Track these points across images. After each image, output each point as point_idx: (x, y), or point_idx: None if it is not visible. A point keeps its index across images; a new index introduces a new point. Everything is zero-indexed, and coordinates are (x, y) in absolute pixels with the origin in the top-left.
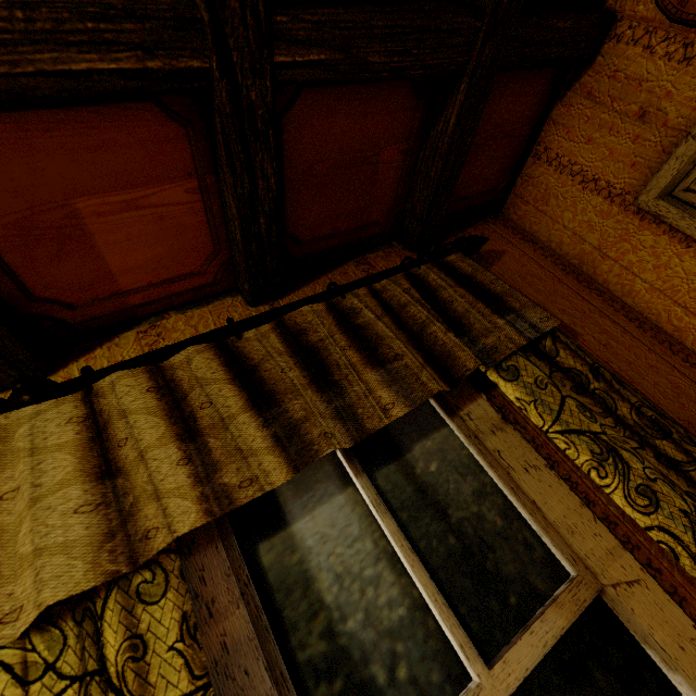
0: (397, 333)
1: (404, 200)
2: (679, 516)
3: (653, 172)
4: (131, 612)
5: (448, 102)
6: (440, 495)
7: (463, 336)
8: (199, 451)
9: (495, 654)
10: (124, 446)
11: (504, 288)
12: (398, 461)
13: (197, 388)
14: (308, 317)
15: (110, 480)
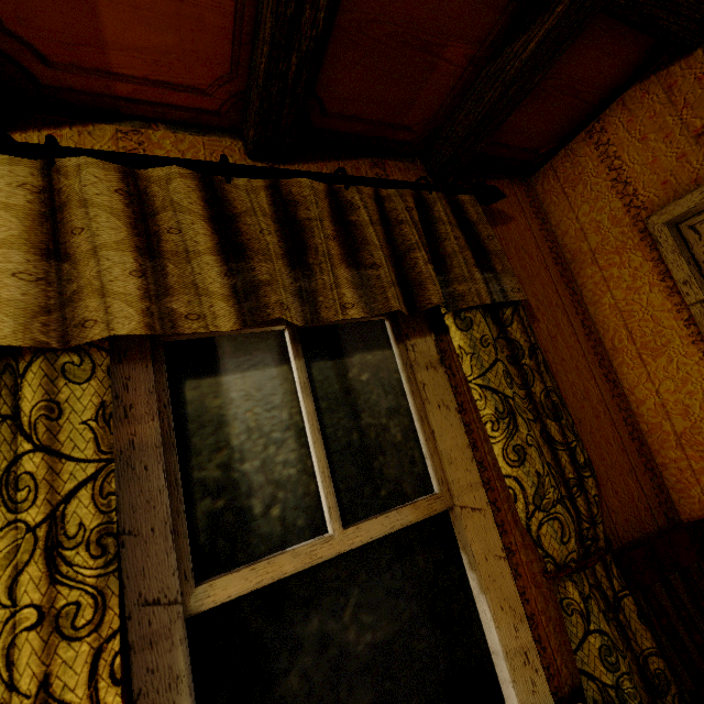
0: (383, 245)
1: (446, 116)
2: (533, 475)
3: (676, 197)
4: (53, 382)
5: (538, 20)
6: (361, 400)
7: (441, 275)
8: (155, 271)
9: (353, 522)
10: (78, 235)
11: (496, 248)
12: (337, 361)
13: (169, 211)
14: (305, 190)
15: (56, 261)
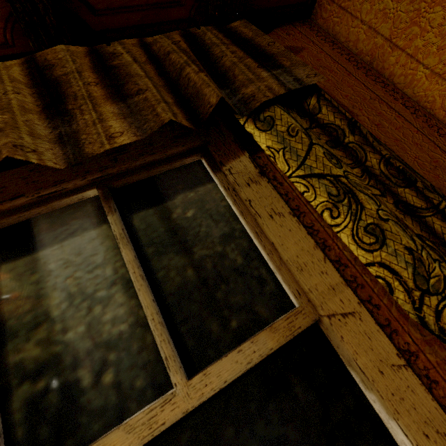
0: (155, 78)
1: None
2: (403, 253)
3: None
4: None
5: None
6: (190, 236)
7: (226, 88)
8: None
9: (203, 367)
10: None
11: (279, 49)
12: (158, 207)
13: None
14: (59, 54)
15: None
